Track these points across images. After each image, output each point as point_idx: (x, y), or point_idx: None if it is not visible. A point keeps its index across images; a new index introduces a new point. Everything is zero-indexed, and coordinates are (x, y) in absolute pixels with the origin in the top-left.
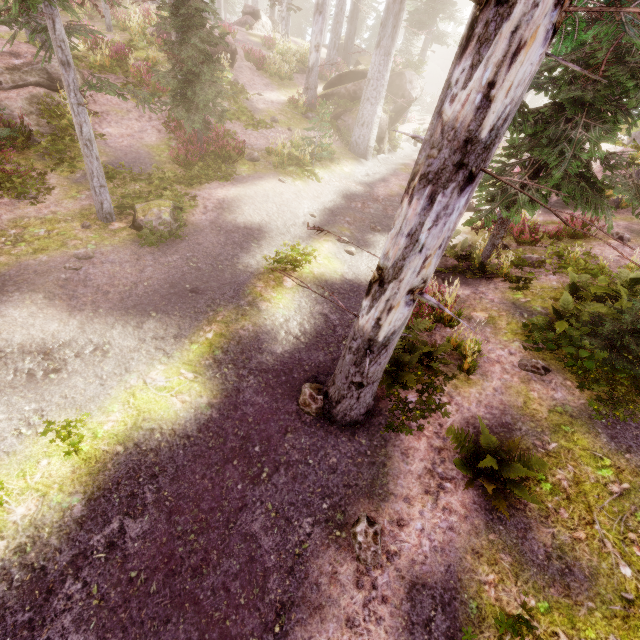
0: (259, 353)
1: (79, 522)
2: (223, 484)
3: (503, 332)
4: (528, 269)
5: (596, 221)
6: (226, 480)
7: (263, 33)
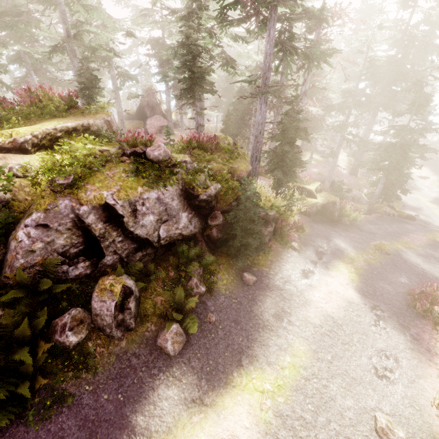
0: None
1: None
2: None
3: None
4: None
5: None
6: None
7: None
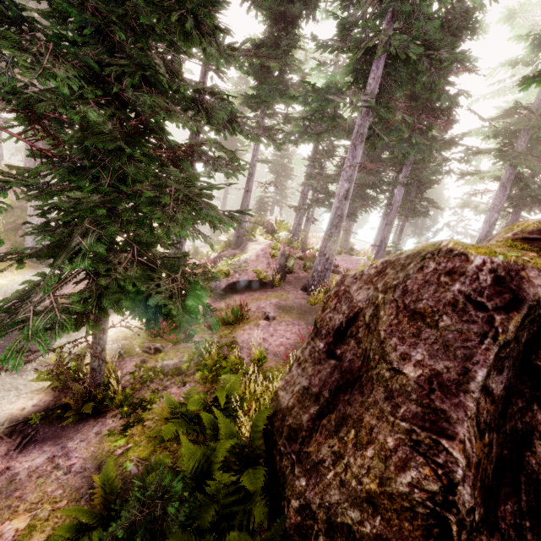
0: None
1: None
2: None
3: None
4: (165, 380)
5: (255, 302)
6: None
7: None
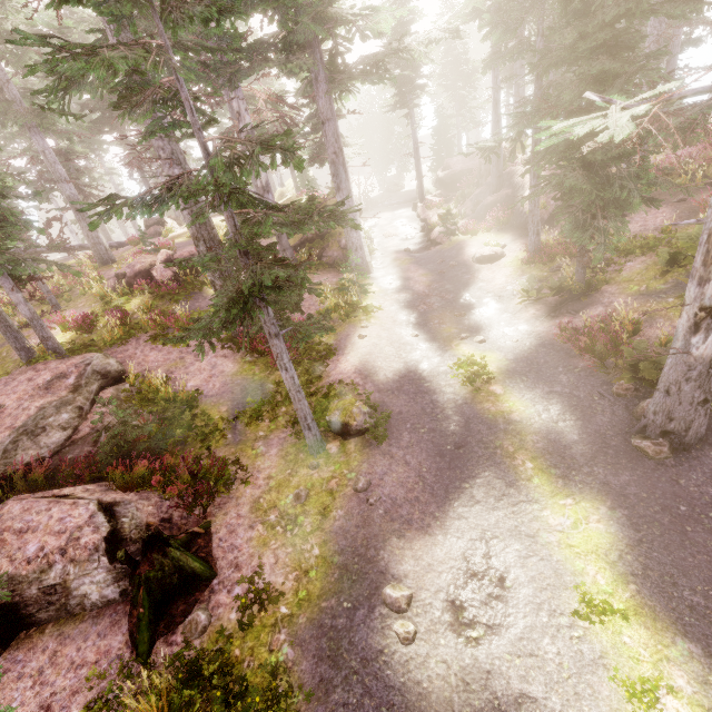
0: (570, 449)
1: (708, 655)
2: (709, 548)
3: (671, 315)
4: (606, 269)
5: None
6: (706, 544)
7: (177, 232)
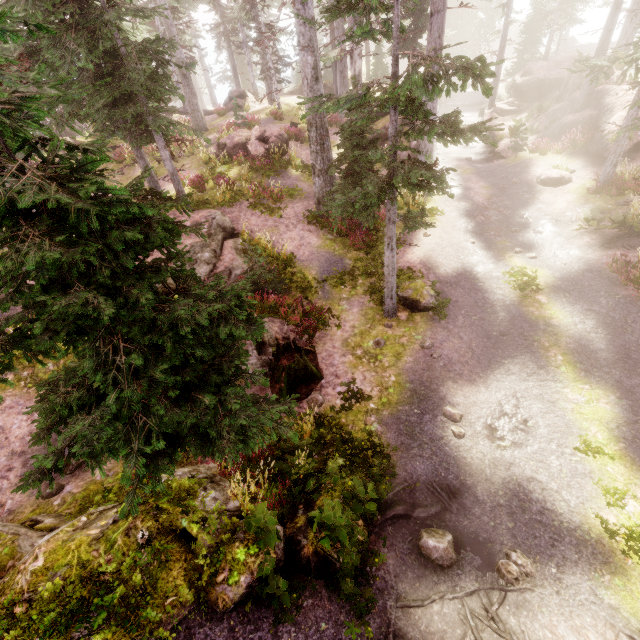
0: (596, 354)
1: None
2: None
3: None
4: None
5: None
6: None
7: (255, 108)
